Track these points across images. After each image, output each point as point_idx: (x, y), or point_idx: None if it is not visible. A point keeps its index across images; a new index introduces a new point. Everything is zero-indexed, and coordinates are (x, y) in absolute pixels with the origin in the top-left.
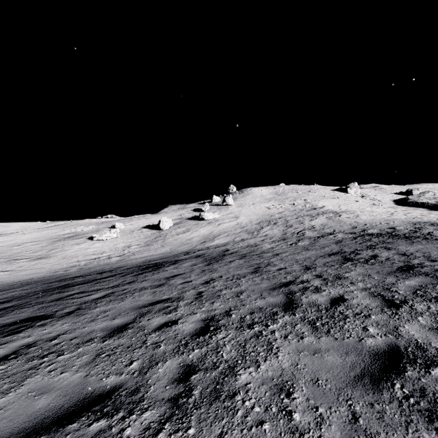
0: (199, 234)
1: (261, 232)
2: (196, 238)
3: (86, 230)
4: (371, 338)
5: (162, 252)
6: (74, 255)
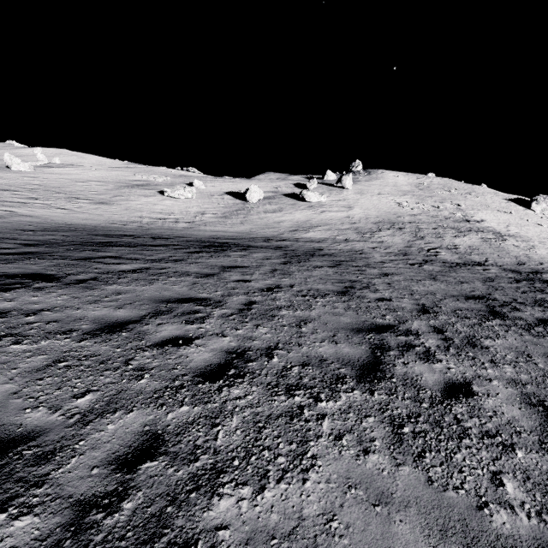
0: (292, 218)
1: (376, 236)
2: (286, 223)
3: (160, 181)
4: (506, 511)
5: (239, 231)
6: (138, 209)
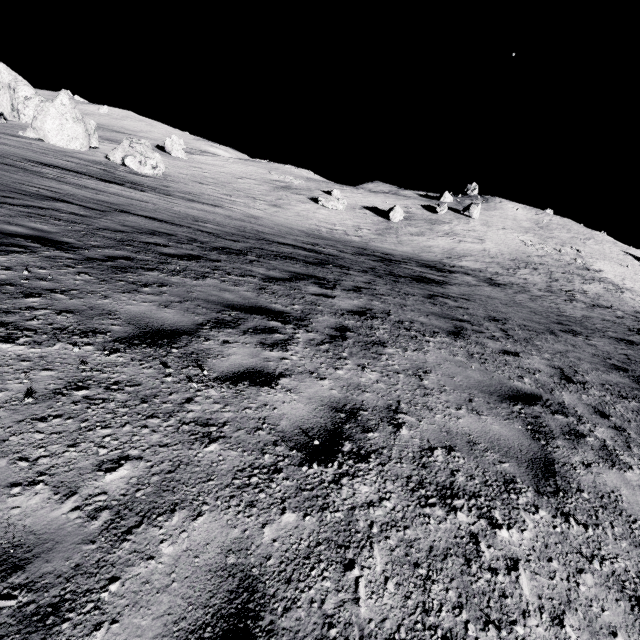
0: (438, 245)
1: (519, 273)
2: (436, 249)
3: (296, 184)
4: None
5: (406, 252)
6: (306, 216)
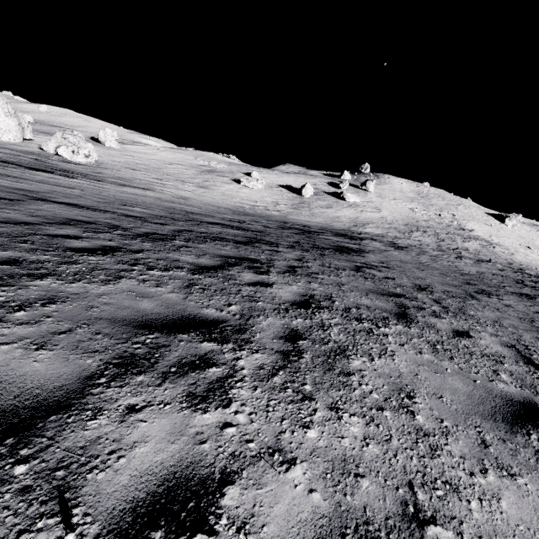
0: (344, 215)
1: (413, 236)
2: (343, 218)
3: (220, 167)
4: None
5: (319, 222)
6: (231, 195)
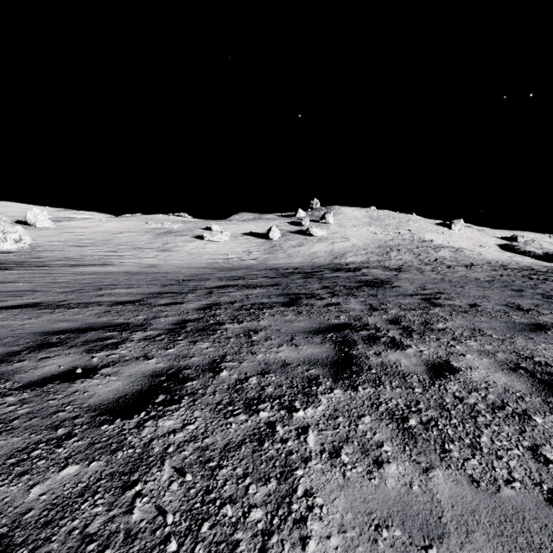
0: (319, 250)
1: (392, 256)
2: (320, 253)
3: (175, 227)
4: None
5: (301, 262)
6: (198, 252)
